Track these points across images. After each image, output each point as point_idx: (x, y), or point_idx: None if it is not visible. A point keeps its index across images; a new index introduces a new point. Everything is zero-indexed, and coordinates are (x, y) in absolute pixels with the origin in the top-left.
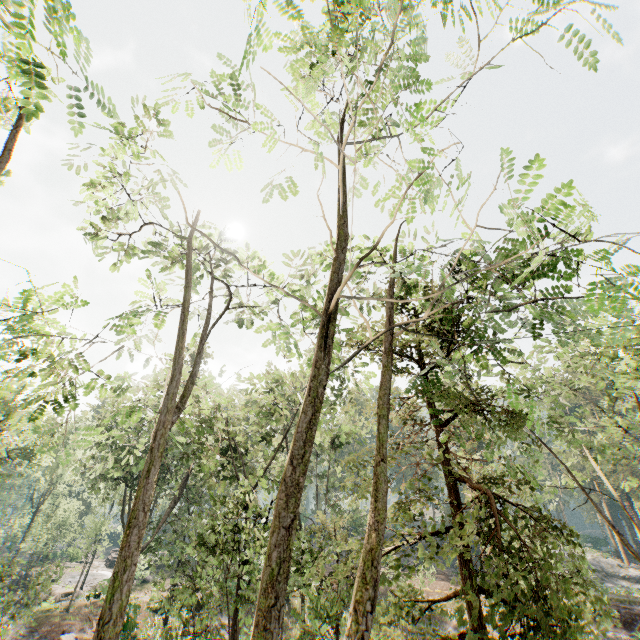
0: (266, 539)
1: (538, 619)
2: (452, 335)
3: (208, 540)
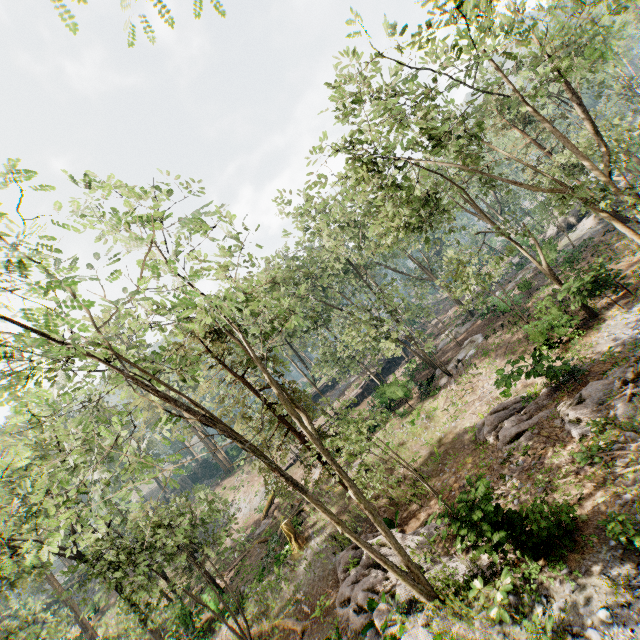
0: (159, 520)
1: (306, 400)
2: (224, 335)
3: (122, 561)
